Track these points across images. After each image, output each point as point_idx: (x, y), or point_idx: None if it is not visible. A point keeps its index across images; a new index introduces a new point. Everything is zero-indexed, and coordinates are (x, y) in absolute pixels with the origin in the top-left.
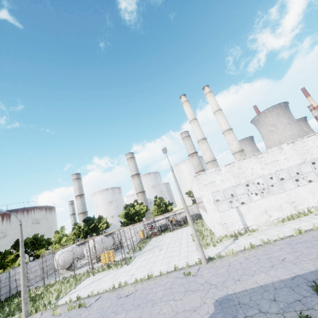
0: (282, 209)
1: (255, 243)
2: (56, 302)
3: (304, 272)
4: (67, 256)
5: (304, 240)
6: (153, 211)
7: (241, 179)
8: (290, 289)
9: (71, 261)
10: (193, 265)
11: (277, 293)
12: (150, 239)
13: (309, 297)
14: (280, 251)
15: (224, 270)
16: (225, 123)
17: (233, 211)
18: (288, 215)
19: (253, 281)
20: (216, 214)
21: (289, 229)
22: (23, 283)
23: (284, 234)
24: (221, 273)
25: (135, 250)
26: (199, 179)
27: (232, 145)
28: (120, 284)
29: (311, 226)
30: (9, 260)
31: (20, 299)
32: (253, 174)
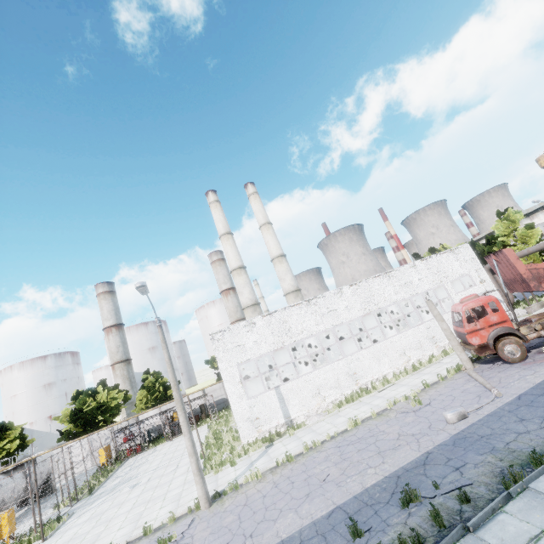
0: (341, 385)
1: (294, 452)
2: None
3: (347, 499)
4: None
5: (359, 437)
6: (138, 402)
7: (286, 339)
8: (322, 538)
9: None
10: (184, 515)
11: None
12: (122, 463)
13: None
14: (325, 462)
15: (235, 516)
16: (276, 245)
17: (271, 395)
18: (348, 395)
19: (272, 534)
20: (243, 402)
21: (345, 419)
22: None
23: (337, 428)
24: (227, 525)
25: (77, 495)
26: (218, 340)
27: (285, 281)
28: None
29: (370, 412)
30: None
31: None
32: (303, 331)
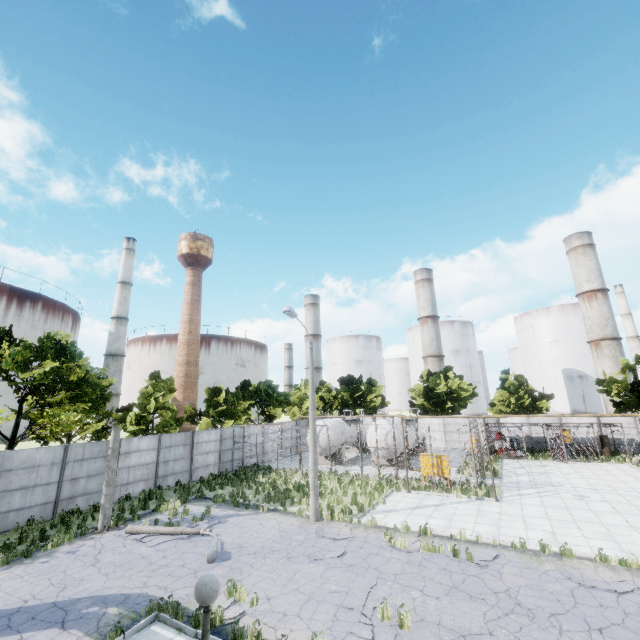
0: None
1: None
2: (373, 518)
3: None
4: (333, 435)
5: None
6: (499, 402)
7: None
8: None
9: (357, 446)
10: None
11: None
12: (501, 460)
13: None
14: None
15: None
16: None
17: None
18: None
19: None
20: None
21: None
22: (313, 457)
23: None
24: None
25: (484, 472)
26: None
27: None
28: (546, 547)
29: None
30: (242, 409)
31: (270, 479)
32: None
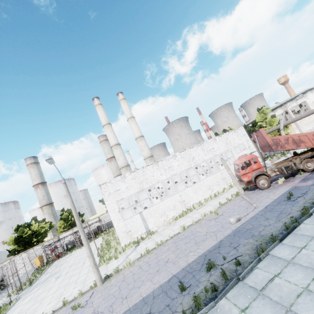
0: (176, 208)
1: (151, 247)
2: None
3: (178, 270)
4: None
5: (185, 236)
6: (58, 228)
7: (144, 185)
8: (165, 294)
9: None
10: (87, 291)
11: (153, 303)
12: (50, 265)
13: (176, 298)
14: (168, 251)
15: (117, 287)
16: (138, 130)
17: (137, 217)
18: (180, 213)
19: (138, 295)
20: (121, 223)
21: (178, 226)
22: None
23: (174, 232)
24: (112, 293)
25: (22, 287)
26: (104, 188)
27: (144, 151)
28: None
29: (192, 222)
30: None
31: None
32: (154, 180)
